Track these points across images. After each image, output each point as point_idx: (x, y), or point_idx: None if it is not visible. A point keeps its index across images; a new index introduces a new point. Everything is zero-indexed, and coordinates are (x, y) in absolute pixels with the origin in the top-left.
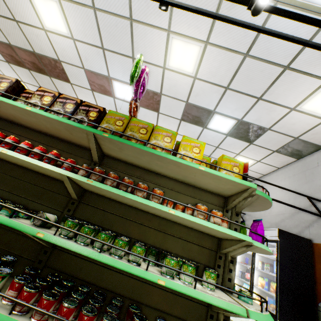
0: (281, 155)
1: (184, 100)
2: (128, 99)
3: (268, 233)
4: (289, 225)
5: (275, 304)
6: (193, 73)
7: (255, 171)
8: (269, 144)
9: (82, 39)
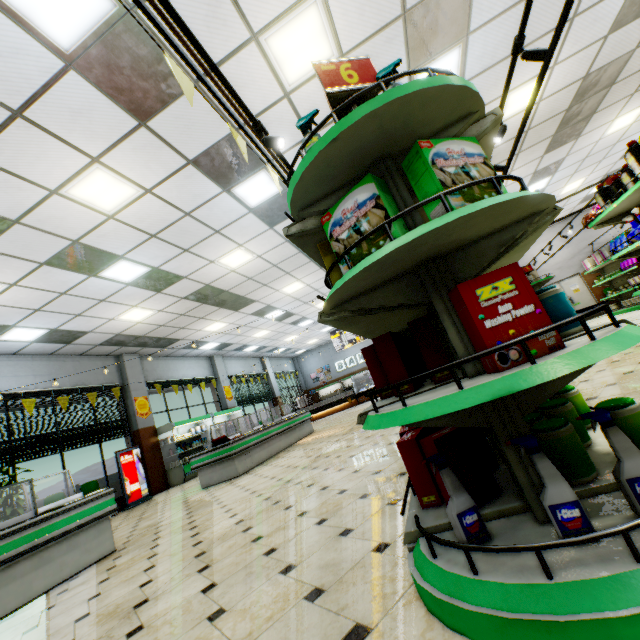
0: None
1: None
2: None
3: None
4: None
5: None
6: (559, 195)
7: None
8: None
9: (596, 145)
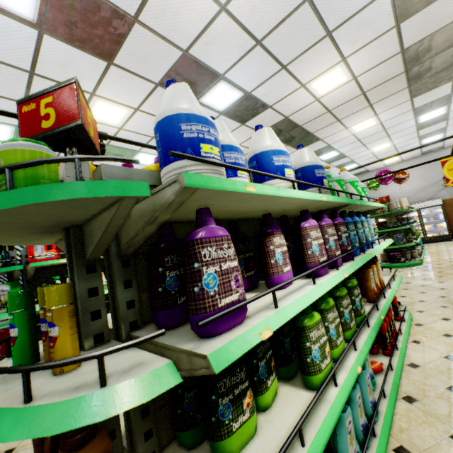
0: (419, 154)
1: (448, 125)
2: (422, 120)
3: (432, 203)
4: (421, 195)
5: (447, 230)
6: None
7: (385, 165)
8: (427, 149)
9: None
